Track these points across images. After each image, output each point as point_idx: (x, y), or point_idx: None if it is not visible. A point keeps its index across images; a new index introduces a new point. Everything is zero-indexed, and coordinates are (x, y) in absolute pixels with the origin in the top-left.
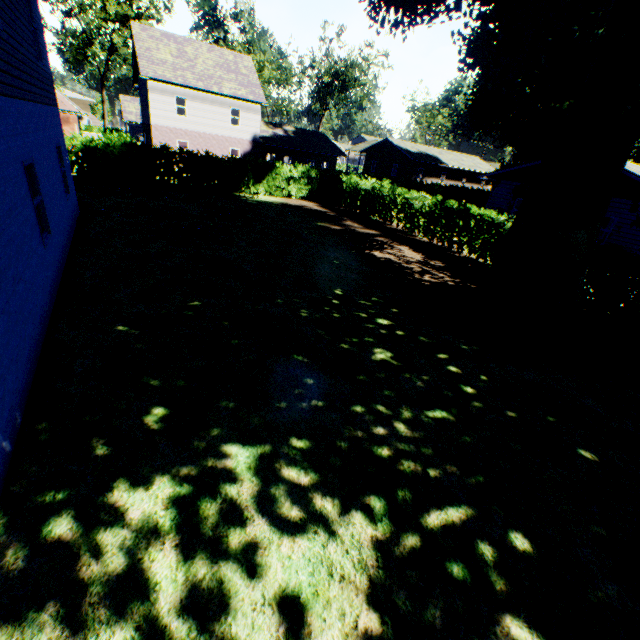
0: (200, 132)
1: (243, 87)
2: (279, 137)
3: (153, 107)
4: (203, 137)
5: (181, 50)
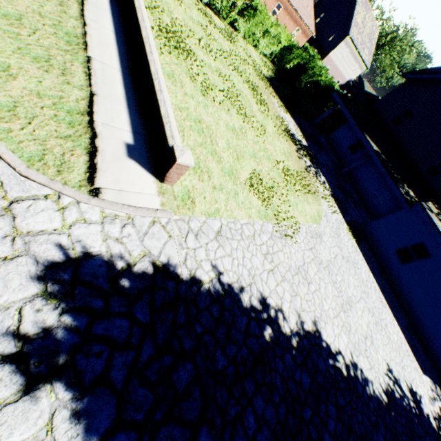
0: (338, 67)
1: (368, 54)
2: (355, 83)
3: (337, 48)
4: (336, 70)
5: (364, 16)
